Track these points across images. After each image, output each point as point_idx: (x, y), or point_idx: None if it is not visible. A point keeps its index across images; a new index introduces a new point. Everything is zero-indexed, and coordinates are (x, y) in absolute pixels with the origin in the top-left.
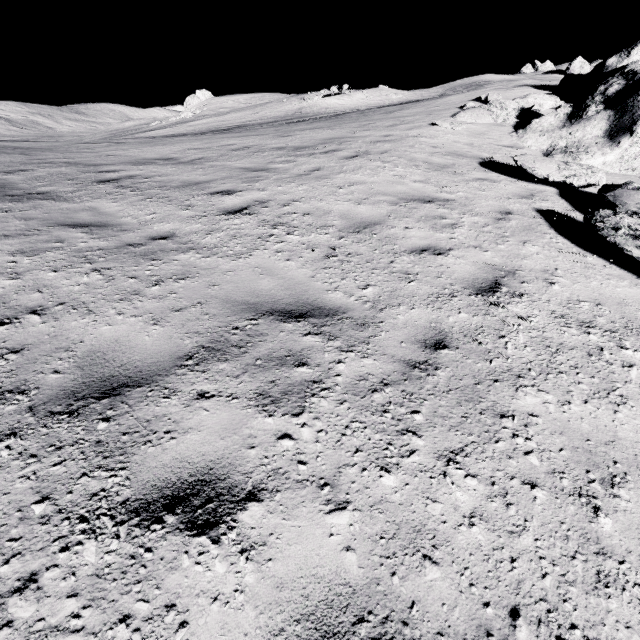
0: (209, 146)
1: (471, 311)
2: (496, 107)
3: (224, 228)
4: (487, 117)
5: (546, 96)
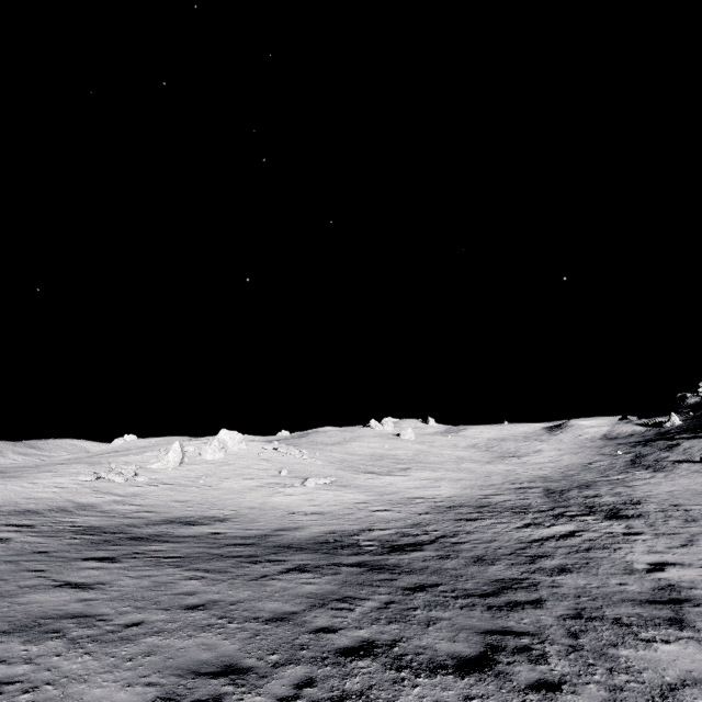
0: (41, 463)
1: (31, 481)
2: (165, 450)
3: (6, 475)
4: (155, 453)
5: (193, 446)
